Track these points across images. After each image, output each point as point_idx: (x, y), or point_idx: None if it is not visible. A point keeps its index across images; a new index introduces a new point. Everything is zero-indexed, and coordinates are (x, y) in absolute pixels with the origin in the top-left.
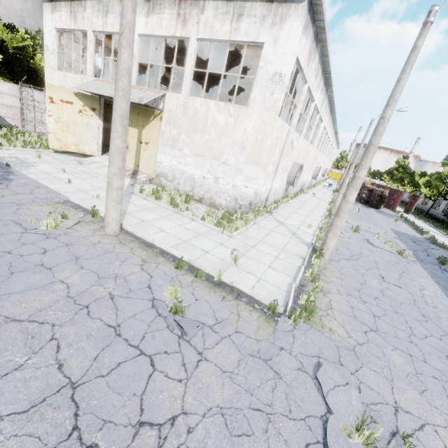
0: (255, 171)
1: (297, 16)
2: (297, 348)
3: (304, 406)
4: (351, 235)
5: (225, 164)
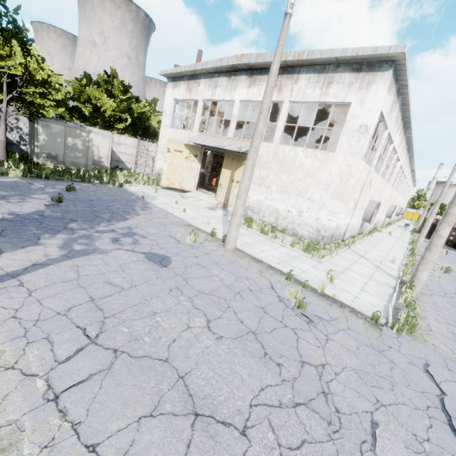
0: (339, 206)
1: (383, 81)
2: (405, 350)
3: (420, 385)
4: (442, 275)
5: (309, 200)
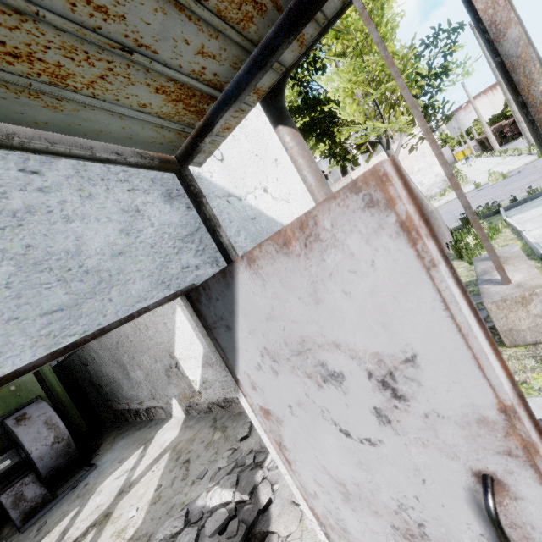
0: None
1: None
2: None
3: None
4: None
5: (419, 171)
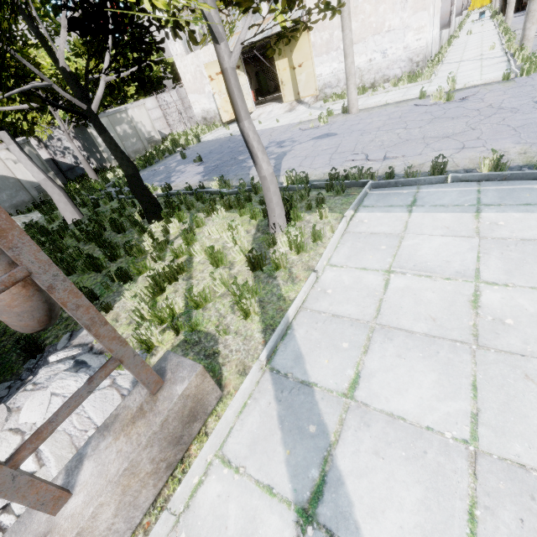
0: (424, 17)
1: None
2: None
3: None
4: None
5: (389, 32)
